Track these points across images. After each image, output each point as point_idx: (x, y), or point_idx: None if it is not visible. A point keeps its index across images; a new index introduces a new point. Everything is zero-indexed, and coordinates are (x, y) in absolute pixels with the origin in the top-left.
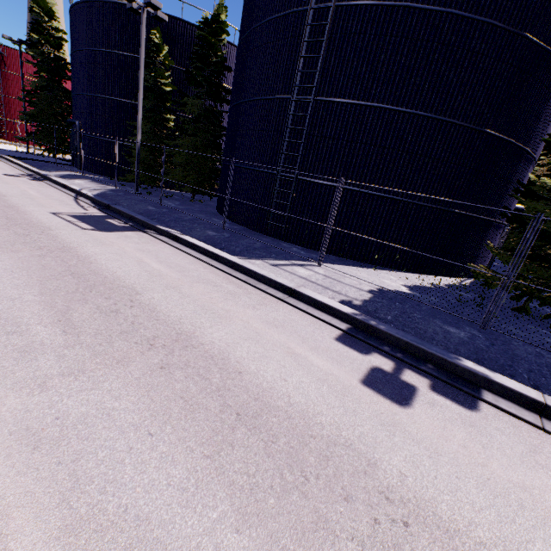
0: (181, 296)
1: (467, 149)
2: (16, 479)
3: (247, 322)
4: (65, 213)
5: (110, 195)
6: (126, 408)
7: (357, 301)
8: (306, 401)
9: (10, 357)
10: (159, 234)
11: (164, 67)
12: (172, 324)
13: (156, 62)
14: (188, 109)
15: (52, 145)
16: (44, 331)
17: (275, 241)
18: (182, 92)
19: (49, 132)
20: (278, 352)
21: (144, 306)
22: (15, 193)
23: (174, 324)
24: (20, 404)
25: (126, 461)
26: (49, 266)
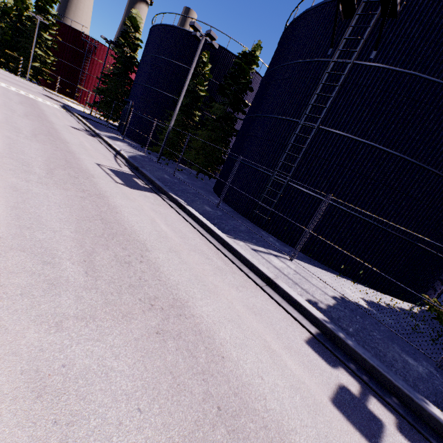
0: (180, 261)
1: (441, 196)
2: (14, 431)
3: (231, 302)
4: (105, 166)
5: (139, 159)
6: (123, 371)
7: (322, 304)
8: (280, 410)
9: (40, 287)
10: (170, 200)
11: (203, 78)
12: (171, 287)
13: (199, 74)
14: (213, 111)
15: (108, 113)
16: (71, 268)
17: (255, 228)
18: (212, 98)
19: (109, 104)
20: (256, 343)
21: (150, 264)
22: (75, 142)
23: (172, 288)
24: (37, 340)
25: (113, 439)
26: (86, 208)
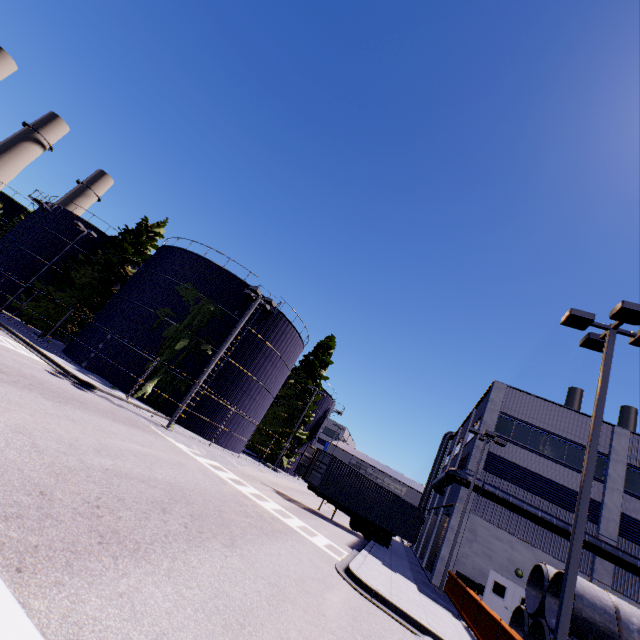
0: None
1: None
2: None
3: None
4: None
5: None
6: None
7: None
8: None
9: None
10: None
11: None
12: None
13: None
14: None
15: None
16: None
17: None
18: None
19: None
20: None
21: None
22: None
23: None
24: None
25: None
26: None
